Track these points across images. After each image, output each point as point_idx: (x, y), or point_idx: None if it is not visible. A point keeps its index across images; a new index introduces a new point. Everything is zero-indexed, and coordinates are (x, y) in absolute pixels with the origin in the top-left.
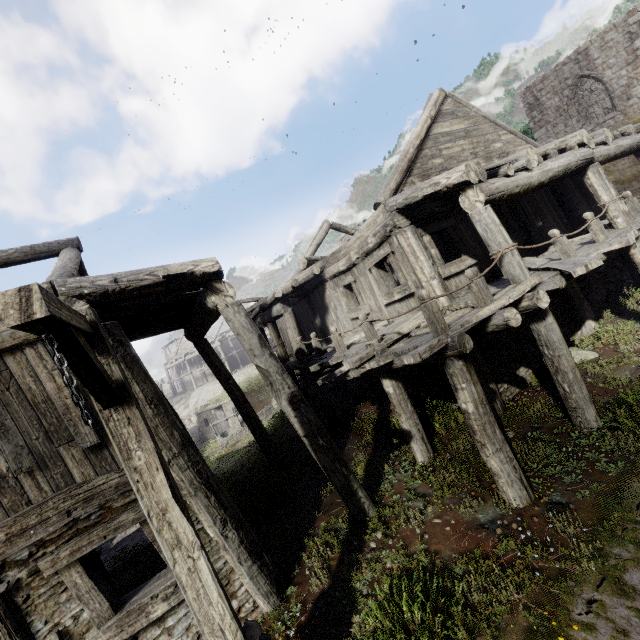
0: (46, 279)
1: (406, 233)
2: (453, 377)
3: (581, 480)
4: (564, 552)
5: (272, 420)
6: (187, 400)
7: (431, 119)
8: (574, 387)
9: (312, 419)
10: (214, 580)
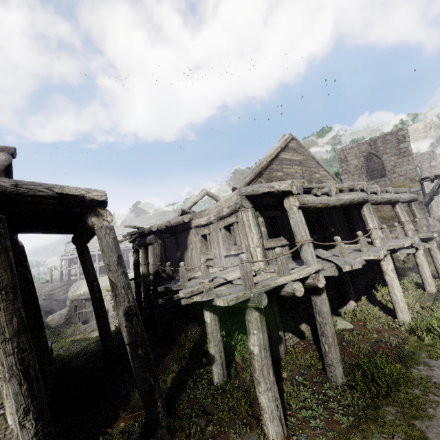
0: None
1: (248, 212)
2: (249, 323)
3: (322, 426)
4: None
5: None
6: (68, 287)
7: (281, 148)
8: (331, 349)
9: (139, 331)
10: None
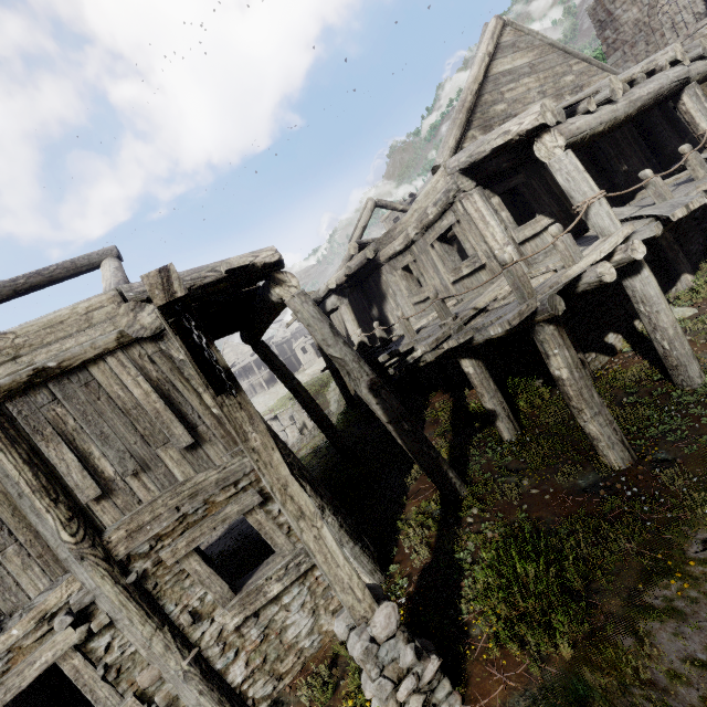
0: (105, 289)
1: (472, 197)
2: (544, 344)
3: (687, 436)
4: (674, 502)
5: (337, 422)
6: None
7: (489, 56)
8: (675, 343)
9: (394, 405)
10: (338, 546)
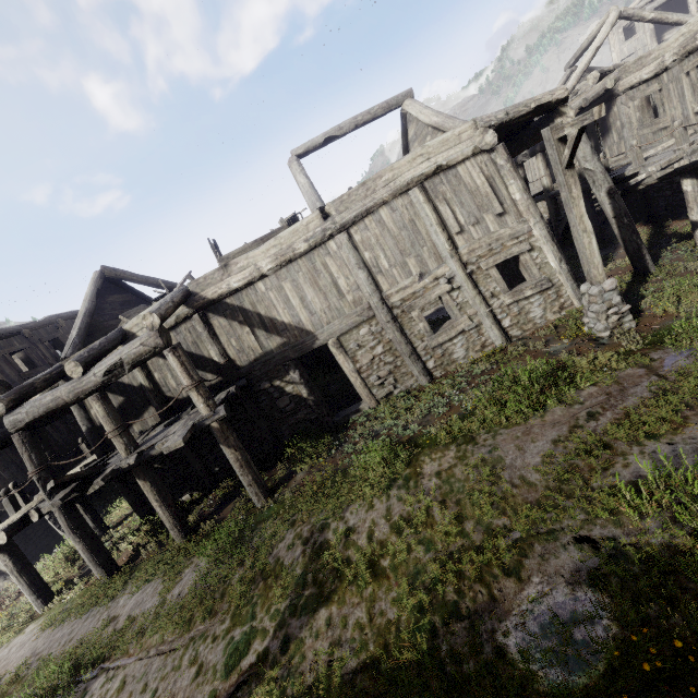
0: (448, 121)
1: None
2: None
3: None
4: None
5: None
6: None
7: None
8: None
9: (622, 206)
10: (597, 248)
